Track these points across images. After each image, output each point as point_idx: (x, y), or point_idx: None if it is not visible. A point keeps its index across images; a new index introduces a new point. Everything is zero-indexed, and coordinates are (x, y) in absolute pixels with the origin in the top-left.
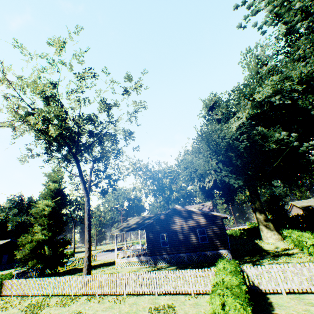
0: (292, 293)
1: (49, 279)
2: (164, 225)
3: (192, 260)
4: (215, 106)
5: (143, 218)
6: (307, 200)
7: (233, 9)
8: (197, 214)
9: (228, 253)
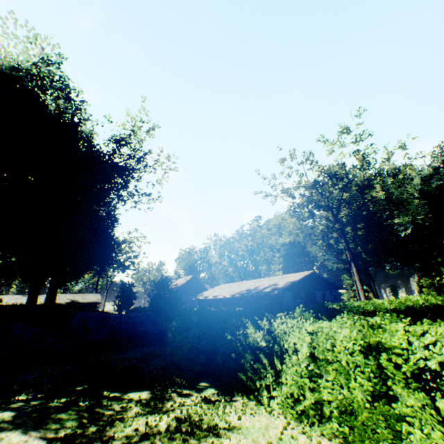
0: None
1: None
2: None
3: None
4: None
5: None
6: (228, 284)
7: None
8: None
9: None
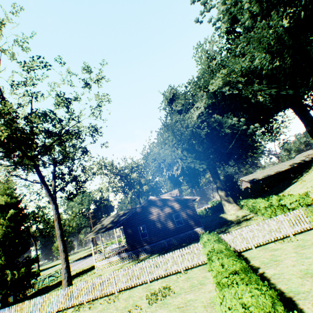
0: (259, 246)
1: (21, 305)
2: (141, 218)
3: (171, 244)
4: (175, 98)
5: (117, 216)
6: (252, 174)
7: (190, 3)
8: (171, 201)
9: (202, 230)
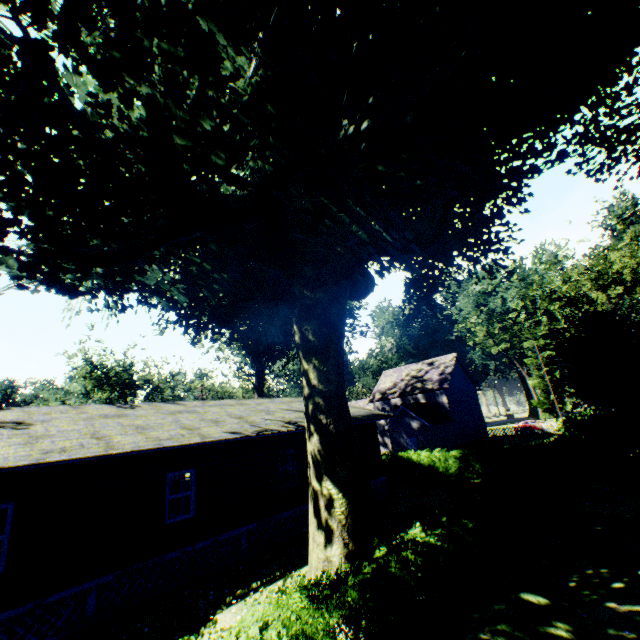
0: None
1: None
2: None
3: None
4: None
5: None
6: None
7: None
8: None
9: None
